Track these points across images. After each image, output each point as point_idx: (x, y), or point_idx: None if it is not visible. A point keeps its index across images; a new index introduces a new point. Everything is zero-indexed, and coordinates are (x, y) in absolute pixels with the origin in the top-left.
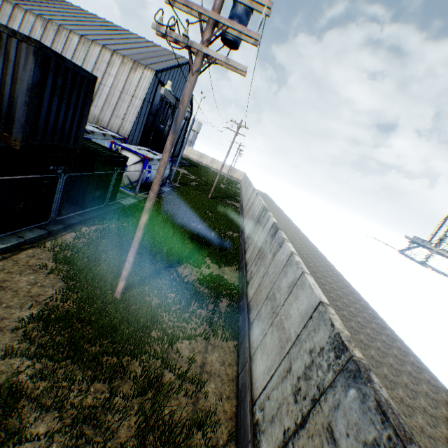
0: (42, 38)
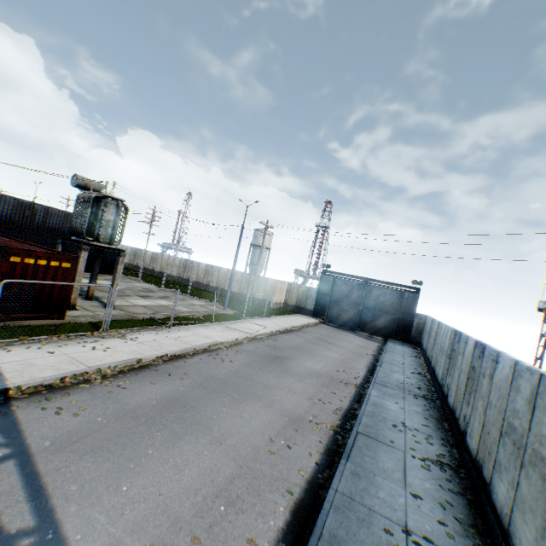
0: None
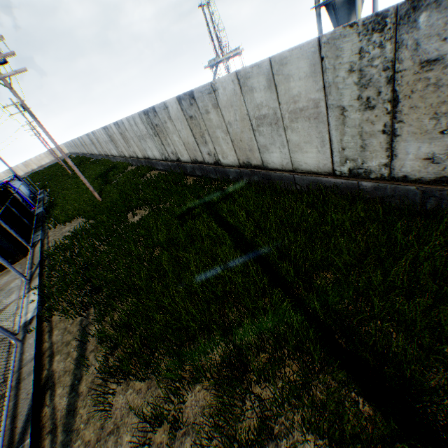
0: None
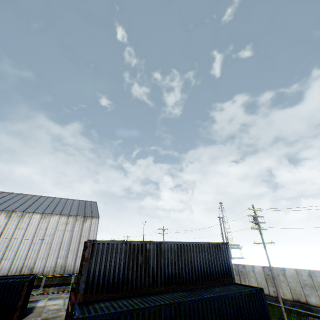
0: (6, 224)
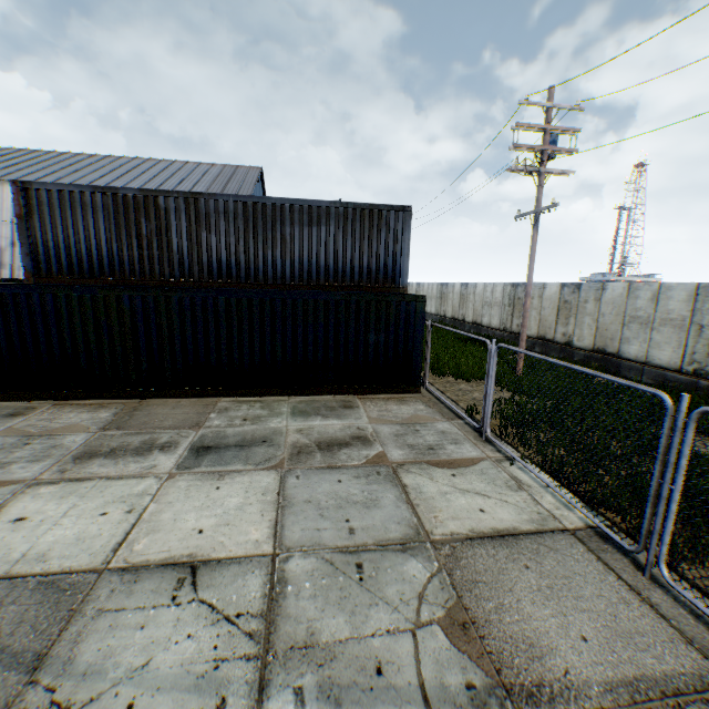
0: None
